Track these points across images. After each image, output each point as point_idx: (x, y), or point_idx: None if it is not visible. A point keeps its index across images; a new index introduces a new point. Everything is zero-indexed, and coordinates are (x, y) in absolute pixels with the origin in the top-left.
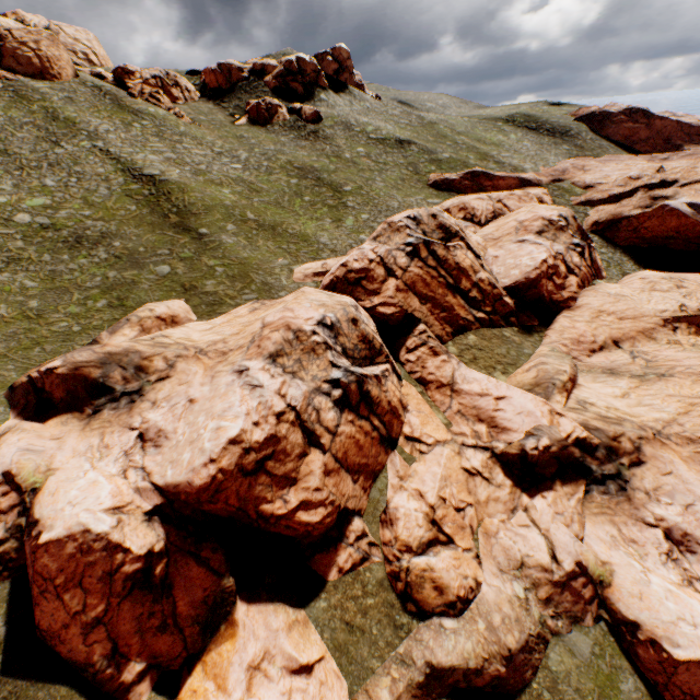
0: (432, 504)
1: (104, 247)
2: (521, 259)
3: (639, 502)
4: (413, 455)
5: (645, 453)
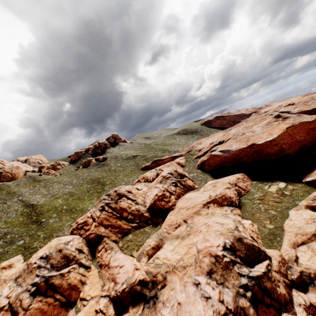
0: None
1: (3, 239)
2: (151, 195)
3: (158, 309)
4: (81, 308)
5: (168, 279)
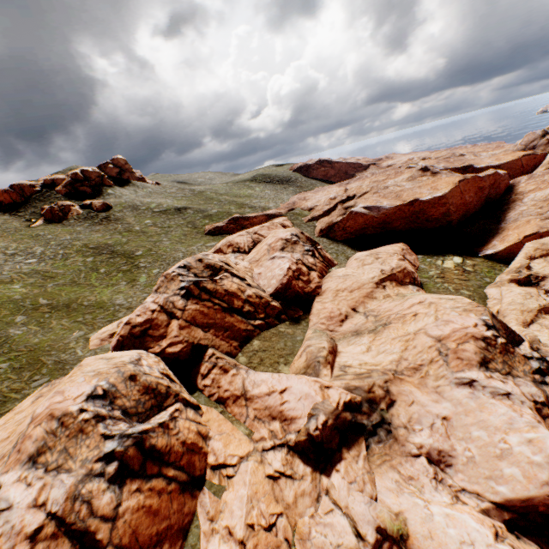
0: (241, 539)
1: None
2: (275, 271)
3: (403, 438)
4: (223, 483)
5: (393, 392)
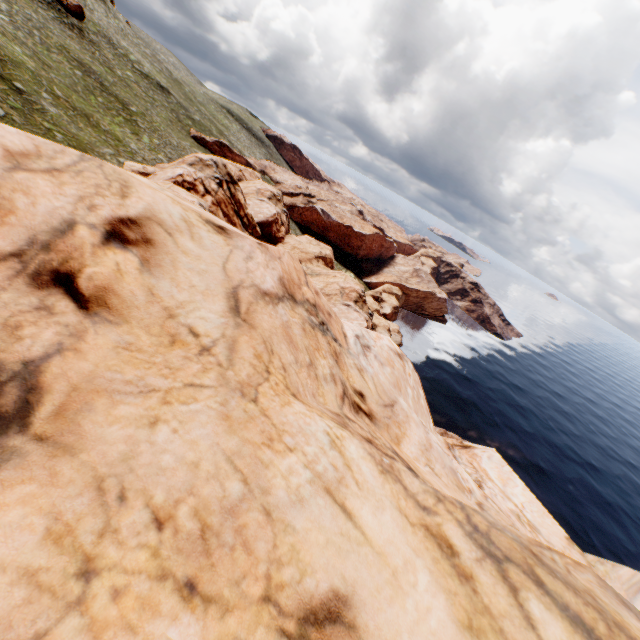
0: None
1: None
2: (264, 210)
3: None
4: None
5: None
